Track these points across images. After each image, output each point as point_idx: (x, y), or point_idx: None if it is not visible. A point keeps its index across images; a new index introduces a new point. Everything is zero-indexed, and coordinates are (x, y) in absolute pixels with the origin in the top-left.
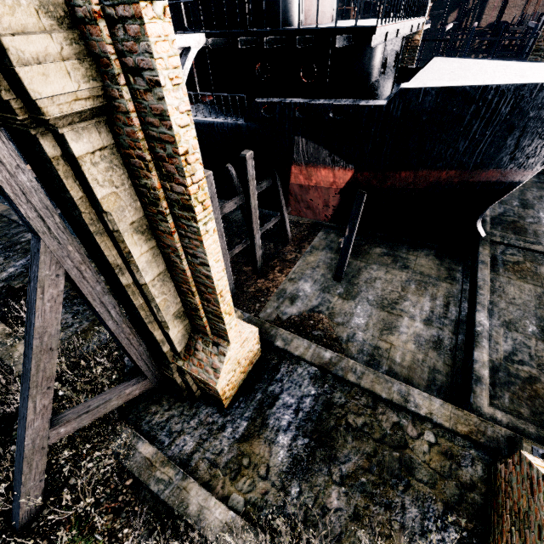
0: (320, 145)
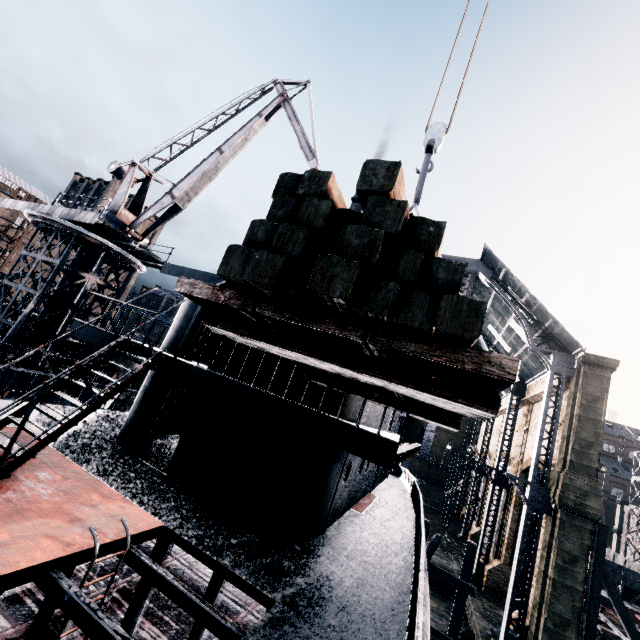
0: None
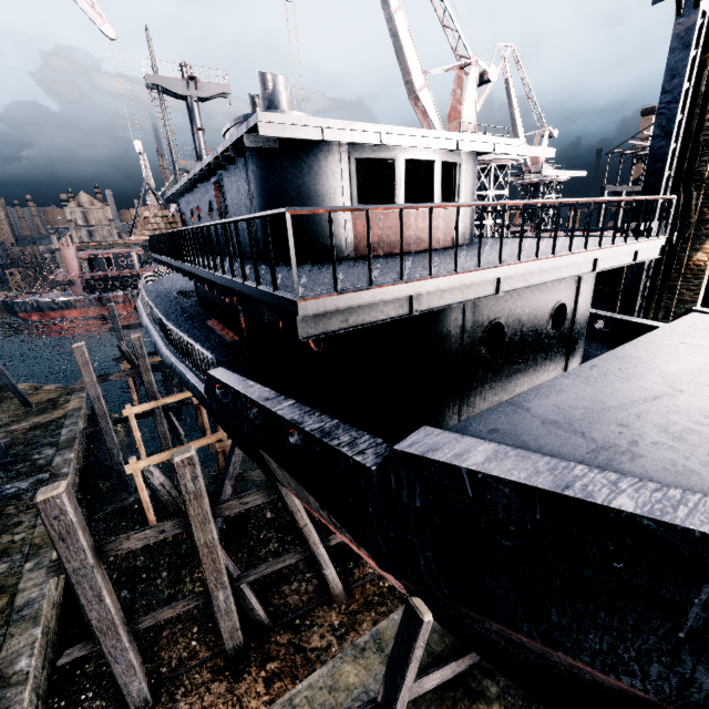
0: (298, 482)
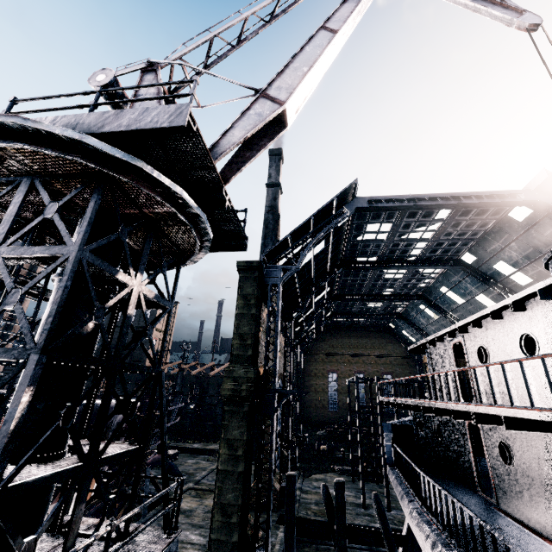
0: None
